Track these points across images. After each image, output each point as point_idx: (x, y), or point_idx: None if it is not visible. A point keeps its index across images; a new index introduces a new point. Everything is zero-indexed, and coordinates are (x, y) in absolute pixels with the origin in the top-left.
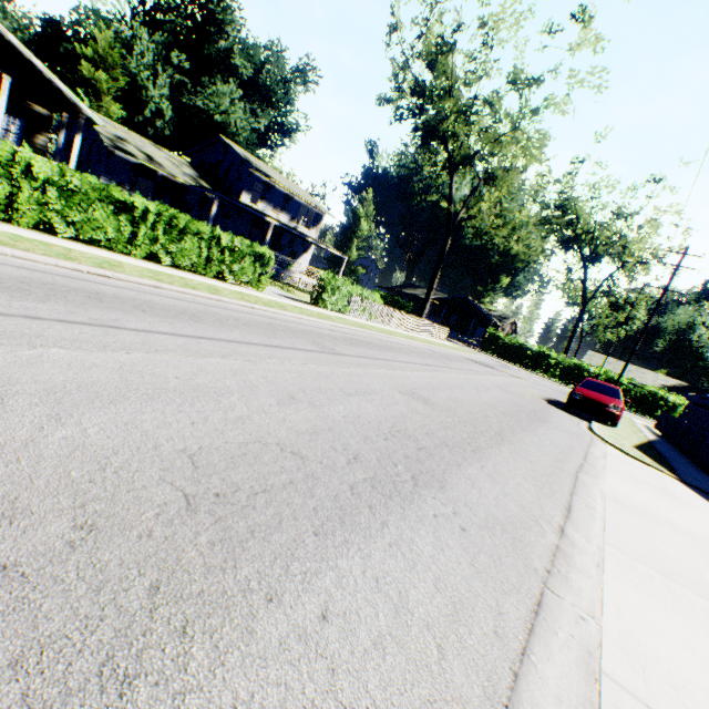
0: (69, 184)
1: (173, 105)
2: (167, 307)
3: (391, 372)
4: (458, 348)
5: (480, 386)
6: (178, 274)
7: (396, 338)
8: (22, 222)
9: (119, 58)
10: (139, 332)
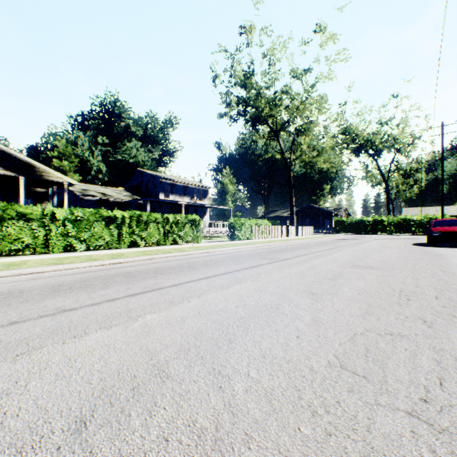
0: (77, 217)
1: (105, 164)
2: (169, 267)
3: (324, 259)
4: (325, 236)
5: (373, 249)
6: (152, 248)
7: (292, 242)
8: (55, 250)
9: (71, 150)
10: (176, 286)
